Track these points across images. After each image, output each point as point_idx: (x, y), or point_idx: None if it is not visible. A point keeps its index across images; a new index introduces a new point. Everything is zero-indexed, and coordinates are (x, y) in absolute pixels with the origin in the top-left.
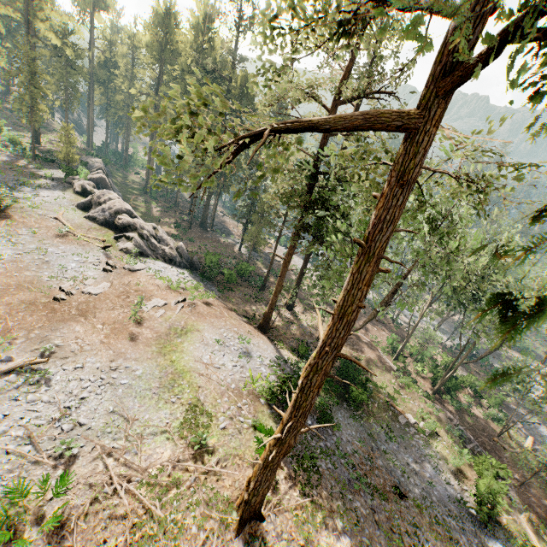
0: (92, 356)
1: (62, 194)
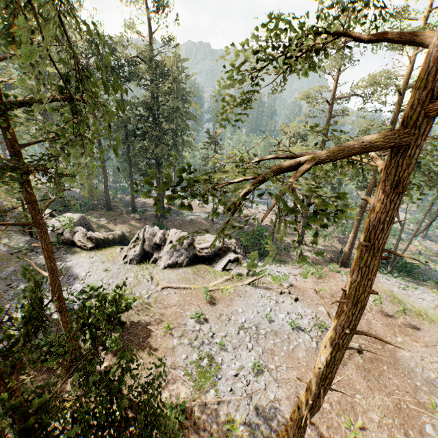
0: None
1: (87, 260)
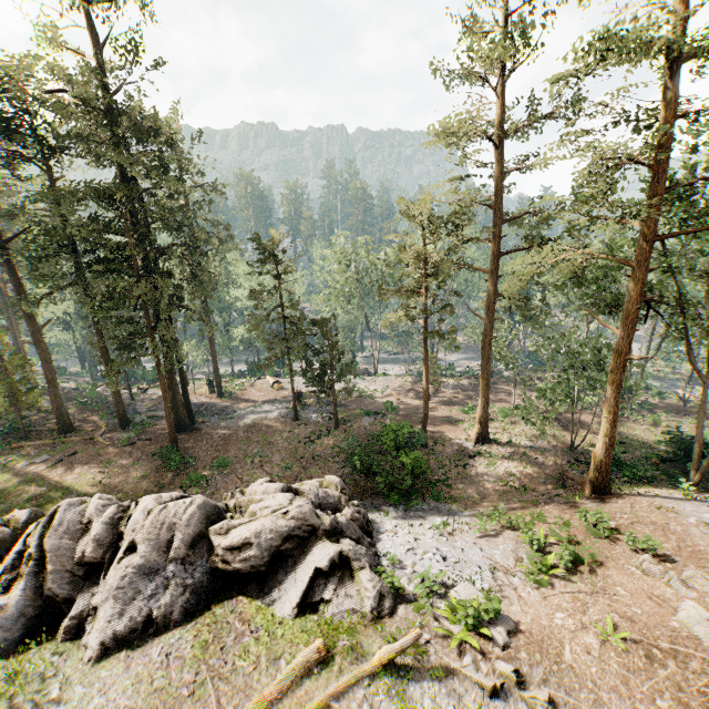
0: None
1: None
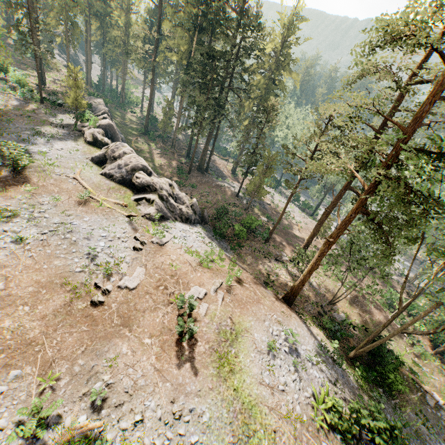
0: (150, 397)
1: (75, 145)
